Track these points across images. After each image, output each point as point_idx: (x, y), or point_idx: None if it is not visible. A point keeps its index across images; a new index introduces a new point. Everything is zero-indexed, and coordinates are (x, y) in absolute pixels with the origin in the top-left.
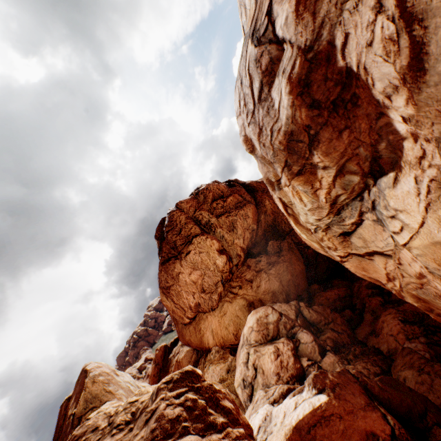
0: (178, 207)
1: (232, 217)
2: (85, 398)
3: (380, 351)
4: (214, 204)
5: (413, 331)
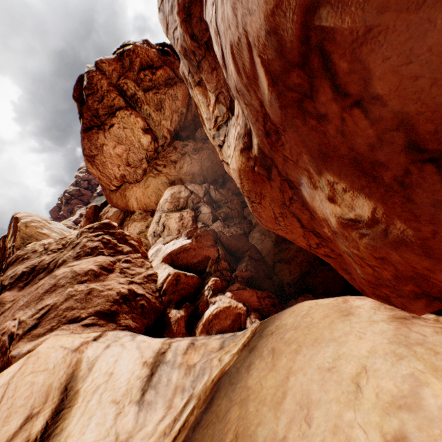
0: (99, 68)
1: (161, 95)
2: (22, 237)
3: (251, 222)
4: (142, 75)
5: None
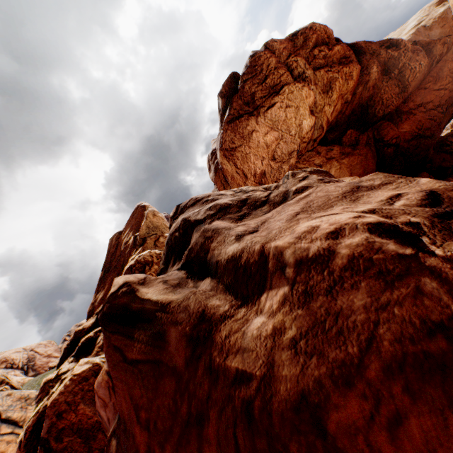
0: (268, 48)
1: (333, 74)
2: (147, 226)
3: None
4: (316, 52)
5: None
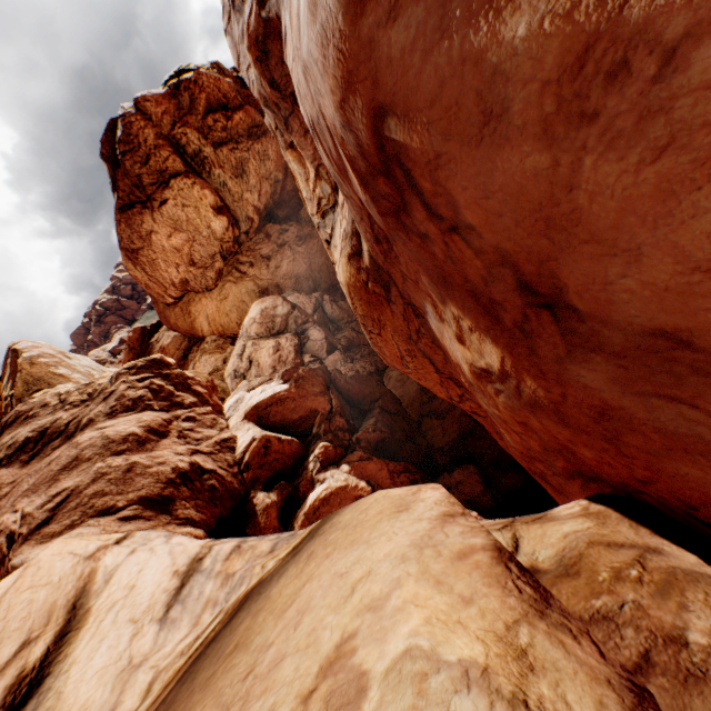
0: (141, 109)
1: (241, 153)
2: (25, 381)
3: None
4: (210, 121)
5: None
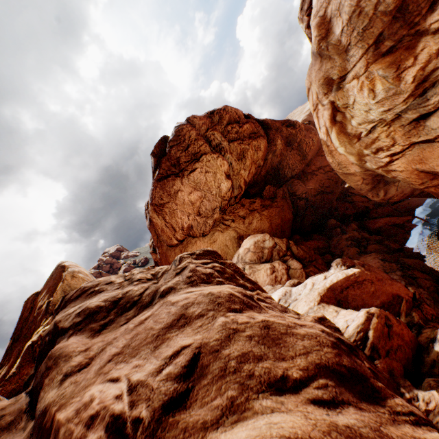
0: (190, 122)
1: (244, 145)
2: (63, 289)
3: None
4: (229, 128)
5: (390, 267)
